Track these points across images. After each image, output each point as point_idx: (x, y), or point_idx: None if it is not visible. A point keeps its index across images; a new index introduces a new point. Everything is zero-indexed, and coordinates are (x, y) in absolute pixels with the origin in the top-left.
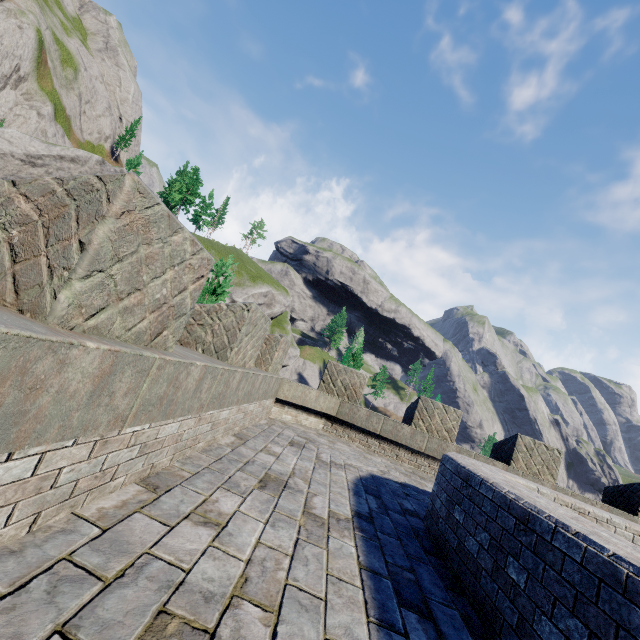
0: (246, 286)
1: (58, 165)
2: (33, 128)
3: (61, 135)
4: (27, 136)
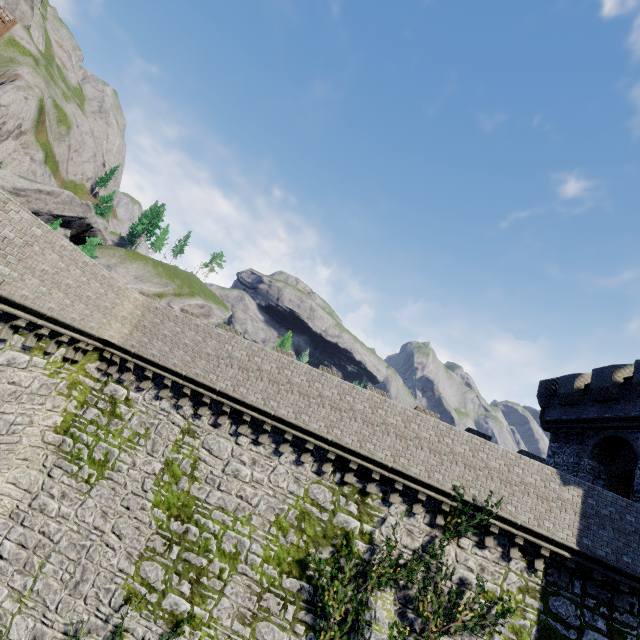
0: (184, 297)
1: (37, 196)
2: (25, 169)
3: (48, 175)
4: (16, 175)
